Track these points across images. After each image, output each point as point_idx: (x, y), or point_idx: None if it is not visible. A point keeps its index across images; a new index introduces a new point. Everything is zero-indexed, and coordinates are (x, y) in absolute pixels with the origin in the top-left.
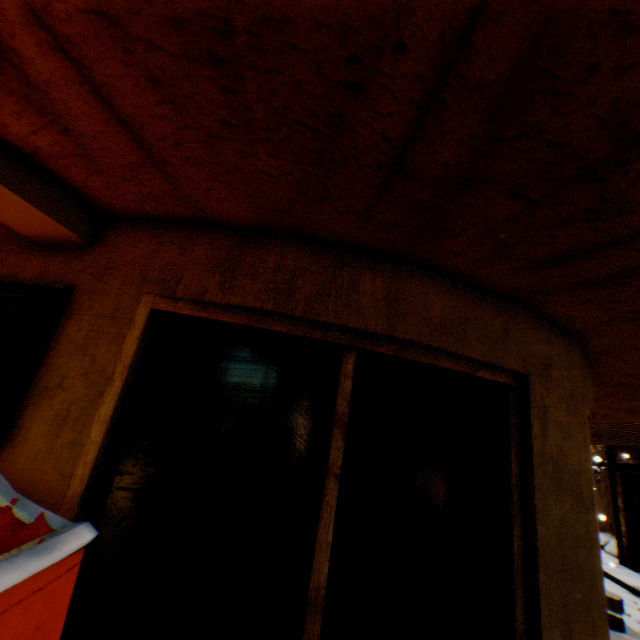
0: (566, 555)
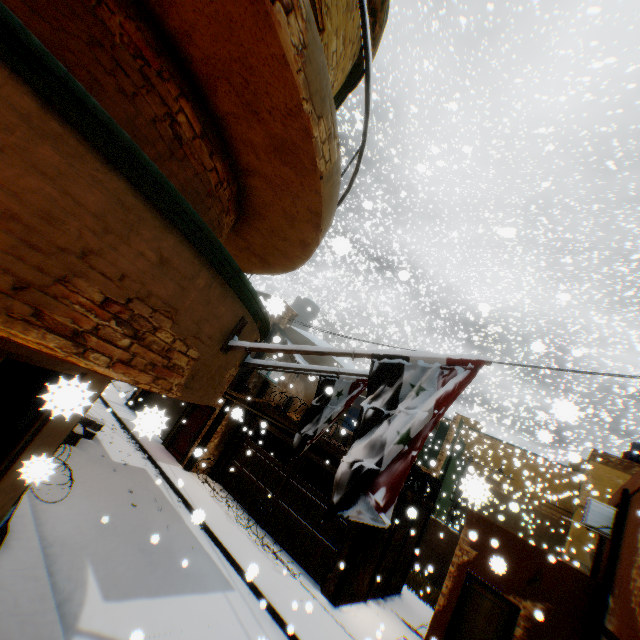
0: (56, 431)
